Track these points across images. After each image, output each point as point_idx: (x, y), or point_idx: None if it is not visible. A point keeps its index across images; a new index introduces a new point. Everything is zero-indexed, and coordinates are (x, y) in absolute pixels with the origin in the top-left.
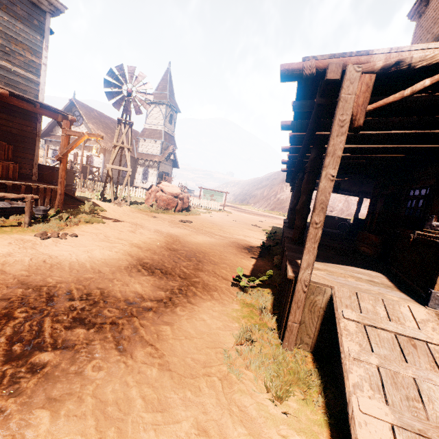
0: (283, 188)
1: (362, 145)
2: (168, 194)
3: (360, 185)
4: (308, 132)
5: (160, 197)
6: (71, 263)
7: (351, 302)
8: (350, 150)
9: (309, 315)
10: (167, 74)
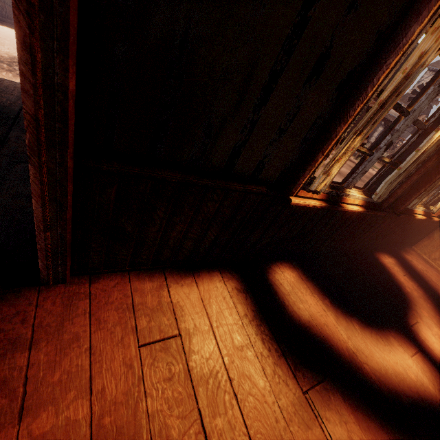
0: None
1: None
2: None
3: None
4: None
5: None
6: None
7: None
8: None
9: None
10: None
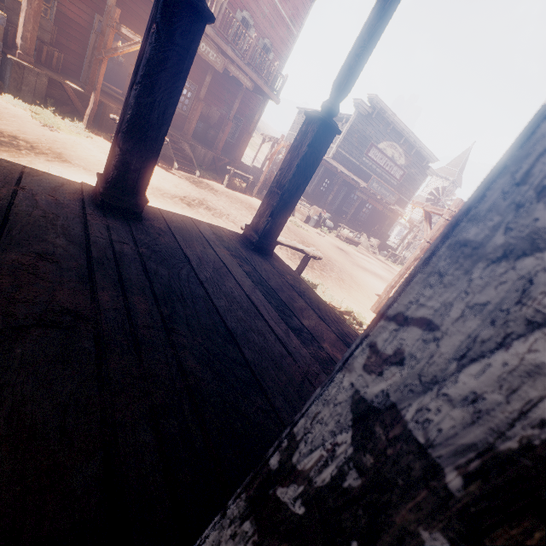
0: None
1: None
2: None
3: None
4: None
5: None
6: None
7: None
8: None
9: None
10: (466, 153)
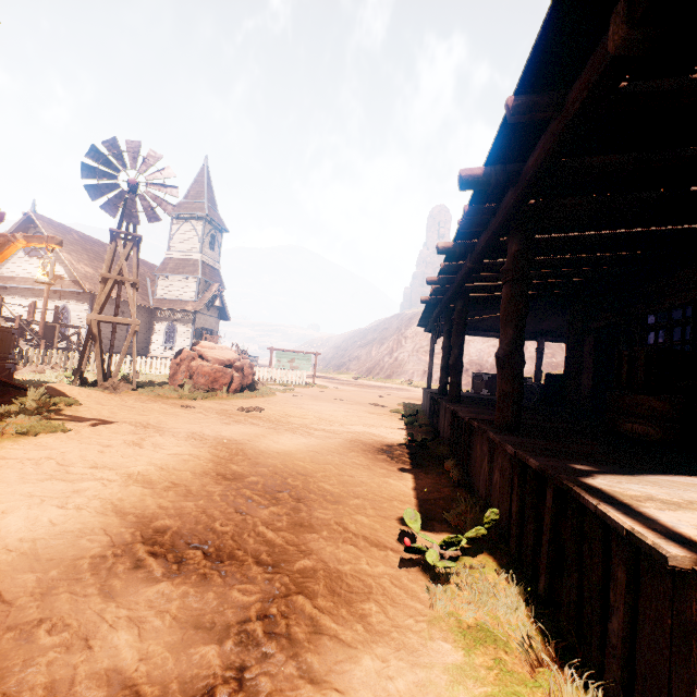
0: (401, 341)
1: (586, 232)
2: (213, 362)
3: (539, 321)
4: (526, 184)
5: (199, 369)
6: None
7: None
8: (567, 242)
9: None
10: (203, 174)
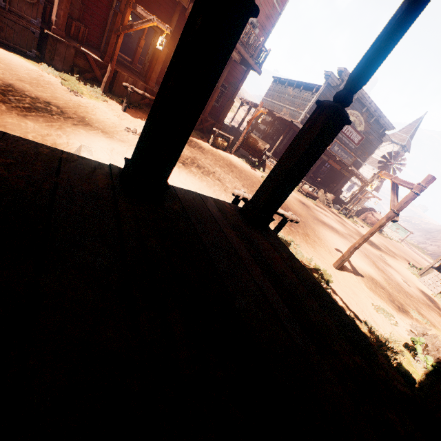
0: None
1: None
2: (375, 218)
3: None
4: None
5: (370, 218)
6: None
7: (436, 274)
8: None
9: (426, 273)
10: (417, 121)
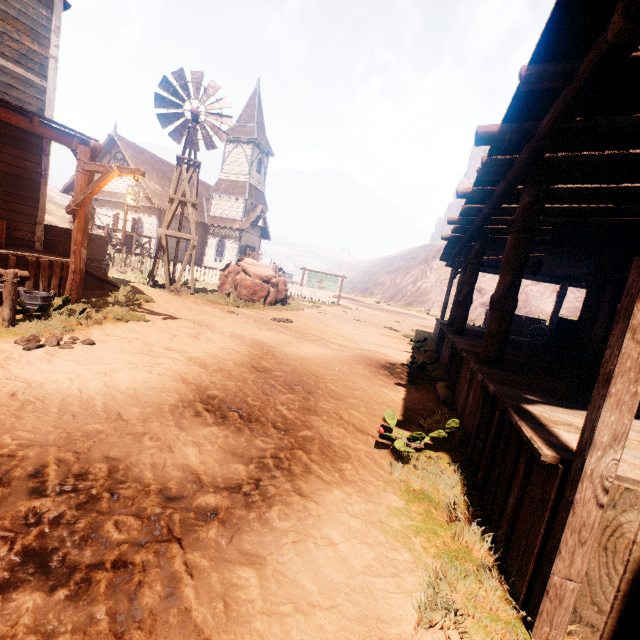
0: (426, 272)
1: (613, 184)
2: (254, 277)
3: (565, 265)
4: (537, 144)
5: (242, 282)
6: (67, 397)
7: None
8: (589, 193)
9: (599, 556)
10: (255, 97)
